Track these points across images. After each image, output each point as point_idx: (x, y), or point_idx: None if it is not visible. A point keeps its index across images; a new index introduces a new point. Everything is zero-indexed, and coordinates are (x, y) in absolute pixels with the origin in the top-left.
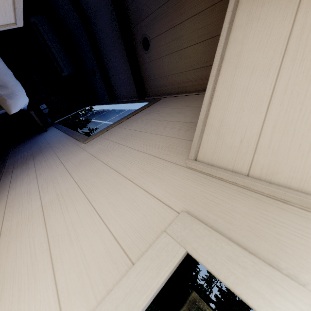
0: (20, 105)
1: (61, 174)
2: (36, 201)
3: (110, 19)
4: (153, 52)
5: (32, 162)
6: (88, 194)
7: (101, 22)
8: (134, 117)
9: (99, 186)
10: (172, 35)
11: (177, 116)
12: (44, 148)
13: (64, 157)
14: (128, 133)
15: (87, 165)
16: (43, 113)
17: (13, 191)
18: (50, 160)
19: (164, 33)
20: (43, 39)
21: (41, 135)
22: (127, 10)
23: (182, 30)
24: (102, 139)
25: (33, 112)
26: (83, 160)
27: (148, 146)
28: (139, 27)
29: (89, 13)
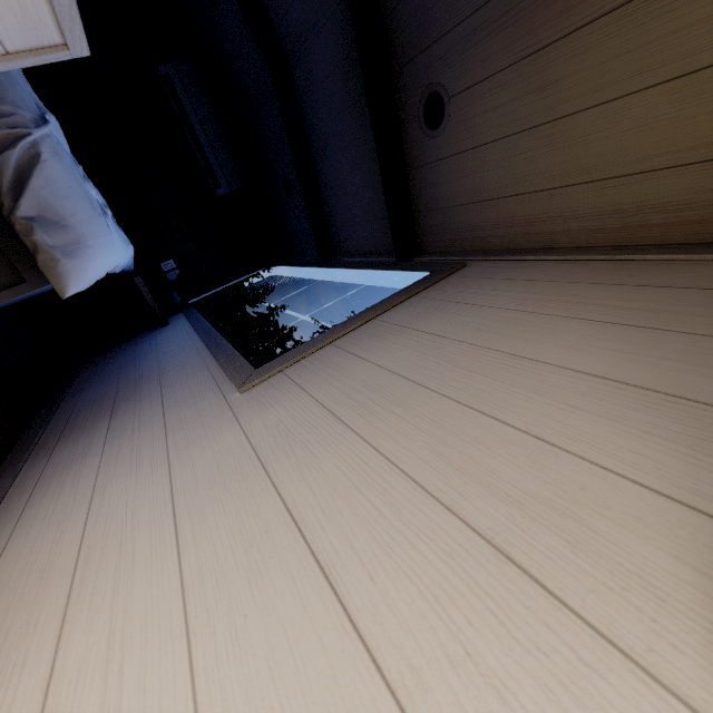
0: (95, 273)
1: (153, 512)
2: (45, 639)
3: (339, 53)
4: (455, 133)
5: (105, 425)
6: (207, 708)
7: (315, 63)
8: (389, 320)
9: (259, 666)
10: (527, 79)
11: (546, 342)
12: (146, 383)
13: (180, 432)
14: (372, 380)
15: (232, 501)
16: (166, 281)
17: (19, 539)
18: (145, 432)
19: (496, 74)
20: (183, 113)
21: (153, 335)
22: (387, 23)
23: (566, 60)
24: (292, 386)
25: (141, 281)
26: (227, 465)
27: (456, 470)
28: (419, 66)
29: (288, 44)
